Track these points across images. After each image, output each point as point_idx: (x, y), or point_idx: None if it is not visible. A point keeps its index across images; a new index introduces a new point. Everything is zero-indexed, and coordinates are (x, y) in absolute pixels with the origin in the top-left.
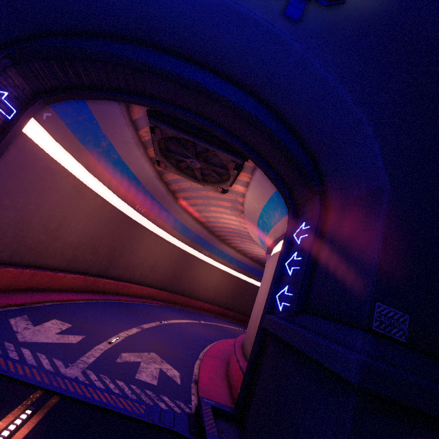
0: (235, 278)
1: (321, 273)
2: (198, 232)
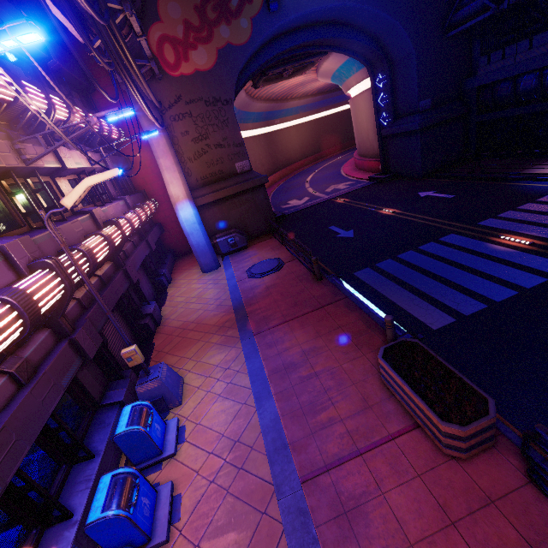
0: (307, 123)
1: (398, 100)
2: (267, 110)
